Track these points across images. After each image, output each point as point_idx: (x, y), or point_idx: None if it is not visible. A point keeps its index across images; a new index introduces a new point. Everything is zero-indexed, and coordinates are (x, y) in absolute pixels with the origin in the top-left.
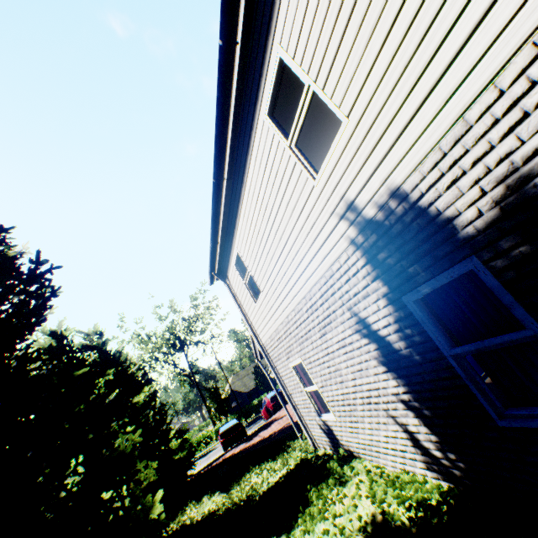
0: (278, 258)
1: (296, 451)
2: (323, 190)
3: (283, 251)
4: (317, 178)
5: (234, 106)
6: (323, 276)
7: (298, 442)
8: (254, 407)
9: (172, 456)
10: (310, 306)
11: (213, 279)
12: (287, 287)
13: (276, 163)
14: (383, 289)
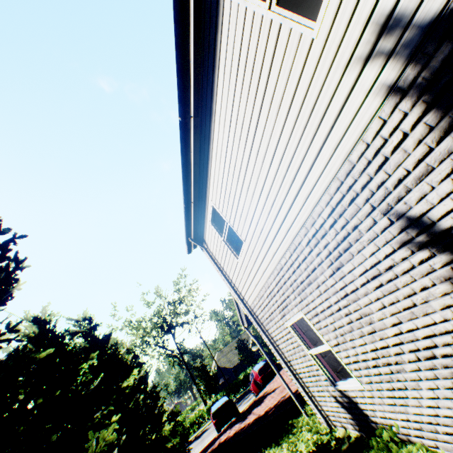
0: (262, 187)
1: (303, 432)
2: (328, 35)
3: (269, 174)
4: (317, 21)
5: (194, 6)
6: (333, 180)
7: (302, 420)
8: (240, 382)
9: (165, 445)
10: (313, 234)
11: (191, 247)
12: (276, 221)
13: (251, 51)
14: None
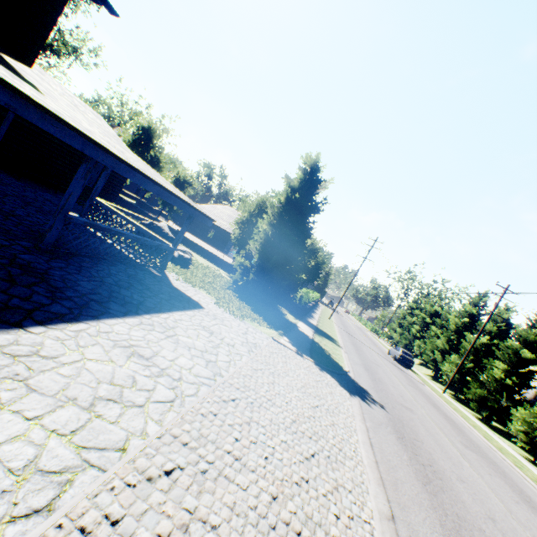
0: None
1: None
2: None
3: None
4: None
5: None
6: None
7: None
8: None
9: None
10: None
11: None
12: None
13: None
14: (532, 396)
